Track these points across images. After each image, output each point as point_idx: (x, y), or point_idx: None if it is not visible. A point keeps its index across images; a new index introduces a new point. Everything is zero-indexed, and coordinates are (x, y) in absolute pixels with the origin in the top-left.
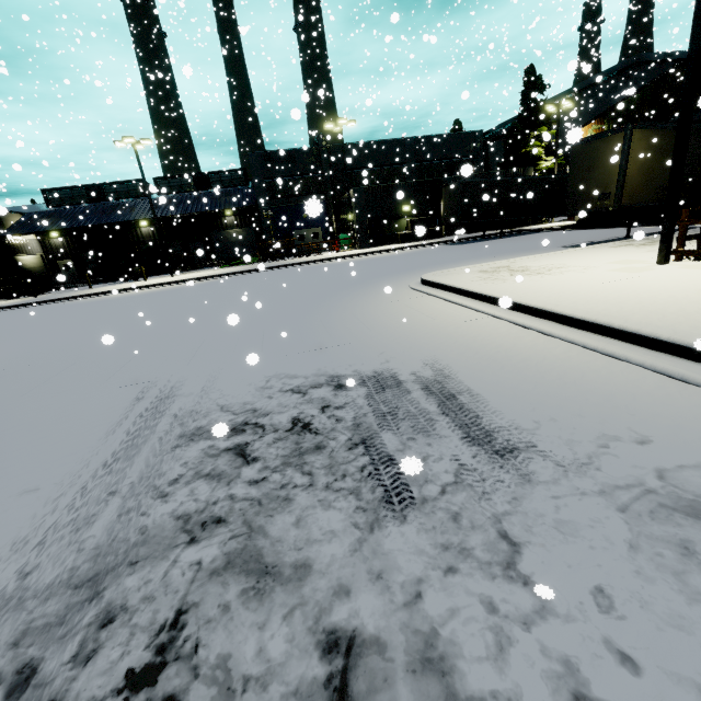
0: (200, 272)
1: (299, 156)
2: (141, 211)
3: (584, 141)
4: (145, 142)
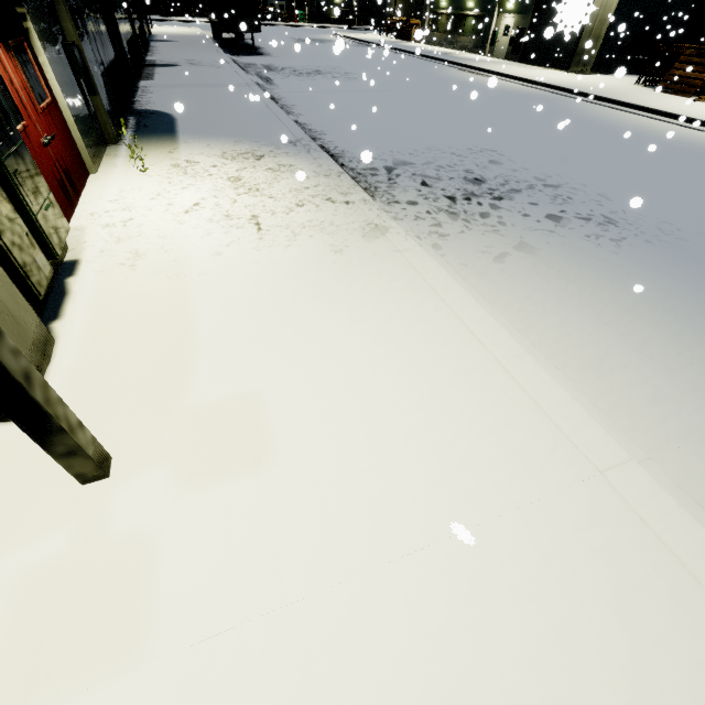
0: None
1: None
2: None
3: None
4: None
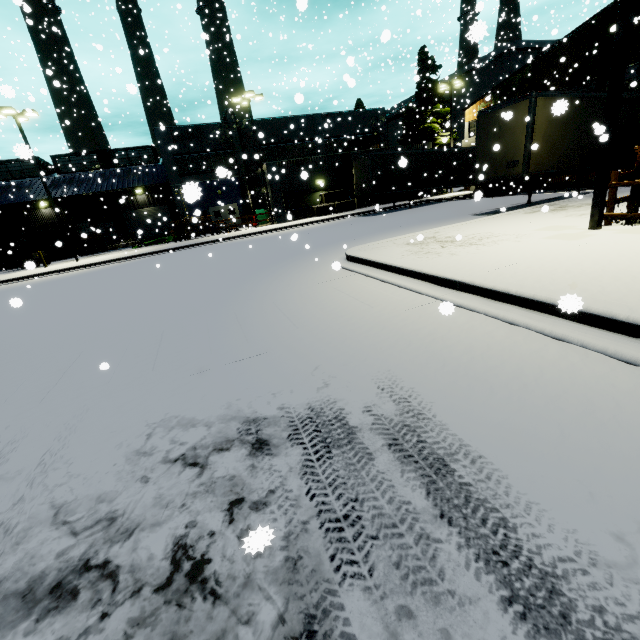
0: (111, 254)
1: (208, 131)
2: (38, 192)
3: (489, 110)
4: (29, 114)
